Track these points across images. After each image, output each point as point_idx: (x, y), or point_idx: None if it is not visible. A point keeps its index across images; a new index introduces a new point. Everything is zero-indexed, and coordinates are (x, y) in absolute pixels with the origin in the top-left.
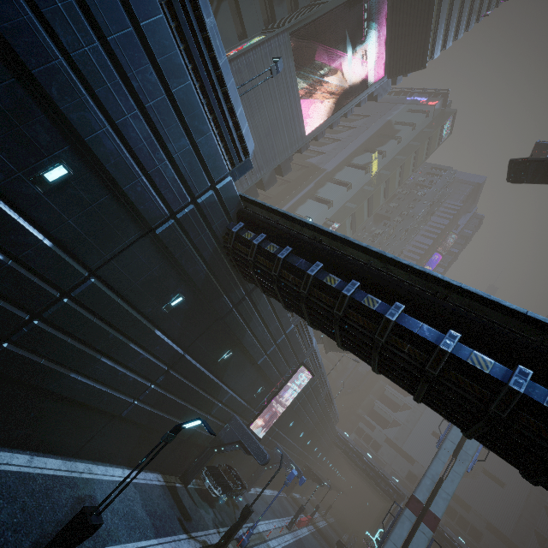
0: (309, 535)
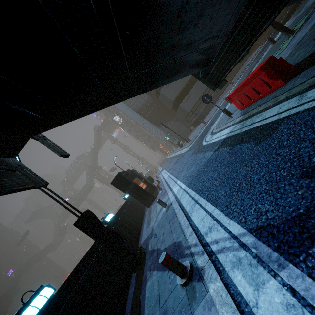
0: None
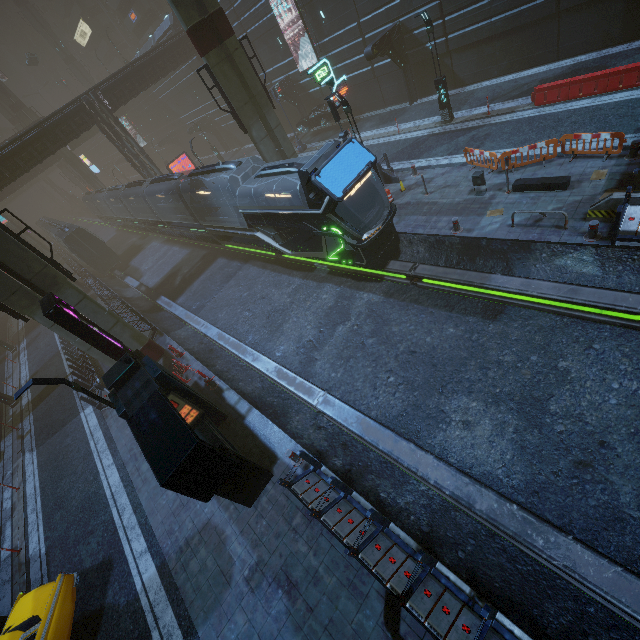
0: (604, 106)
